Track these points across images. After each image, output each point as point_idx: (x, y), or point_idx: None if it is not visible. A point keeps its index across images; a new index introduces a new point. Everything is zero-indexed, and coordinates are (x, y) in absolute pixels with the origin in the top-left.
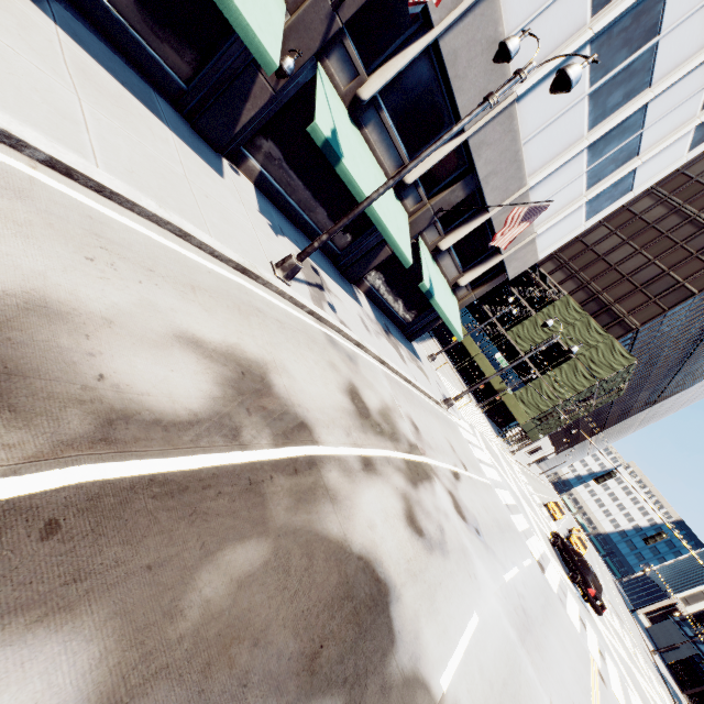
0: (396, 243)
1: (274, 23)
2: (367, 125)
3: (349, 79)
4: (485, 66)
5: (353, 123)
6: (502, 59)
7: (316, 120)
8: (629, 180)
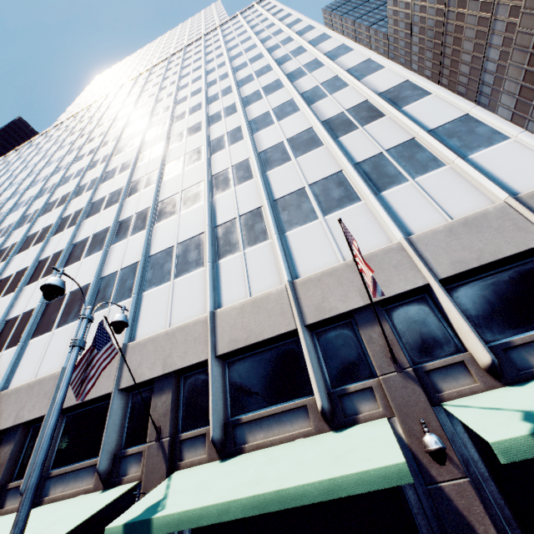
0: (326, 482)
1: (95, 508)
2: (247, 440)
3: (205, 445)
4: (253, 314)
5: (231, 458)
6: (115, 328)
7: (109, 525)
8: (448, 126)
